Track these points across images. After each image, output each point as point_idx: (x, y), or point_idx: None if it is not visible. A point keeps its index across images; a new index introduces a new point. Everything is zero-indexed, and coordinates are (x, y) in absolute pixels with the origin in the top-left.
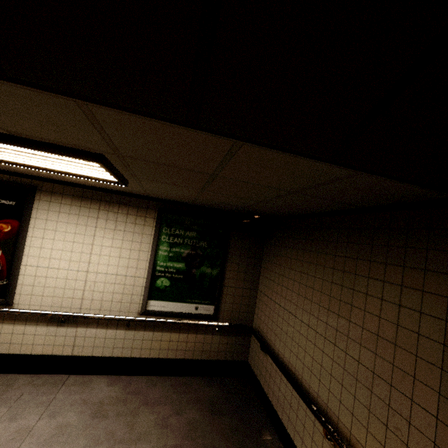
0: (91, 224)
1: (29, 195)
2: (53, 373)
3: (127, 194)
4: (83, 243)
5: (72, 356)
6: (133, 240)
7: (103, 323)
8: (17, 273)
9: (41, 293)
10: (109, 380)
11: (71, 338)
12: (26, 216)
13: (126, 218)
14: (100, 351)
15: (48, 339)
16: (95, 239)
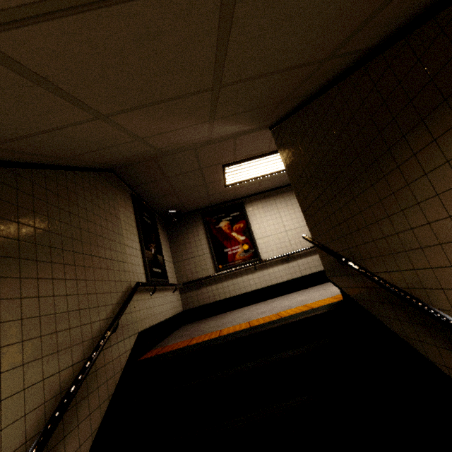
0: (274, 208)
1: (243, 206)
2: (296, 291)
3: (282, 187)
4: (276, 219)
5: (302, 276)
6: (298, 207)
7: (307, 254)
8: (256, 244)
9: (271, 250)
10: (328, 283)
11: (296, 267)
12: (246, 216)
13: (288, 198)
14: (314, 269)
15: (286, 272)
16: (280, 214)
